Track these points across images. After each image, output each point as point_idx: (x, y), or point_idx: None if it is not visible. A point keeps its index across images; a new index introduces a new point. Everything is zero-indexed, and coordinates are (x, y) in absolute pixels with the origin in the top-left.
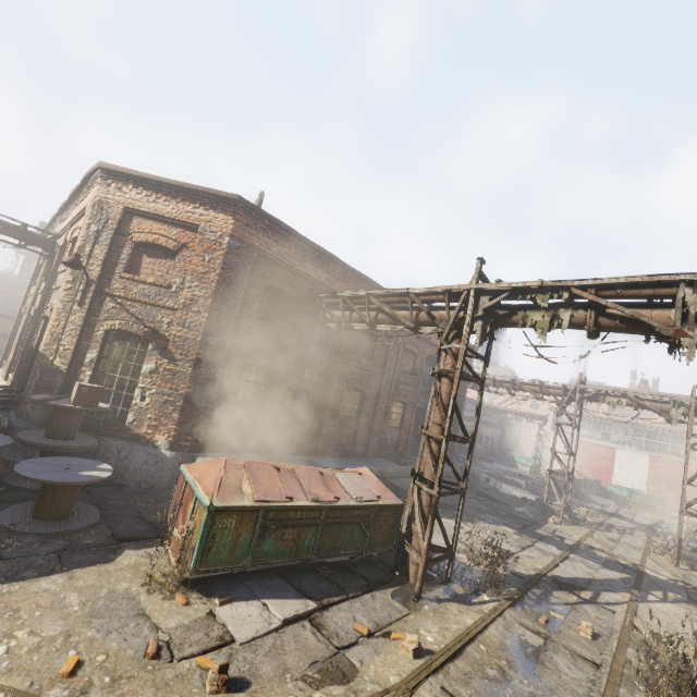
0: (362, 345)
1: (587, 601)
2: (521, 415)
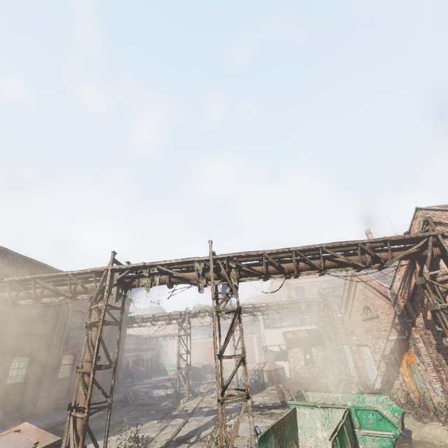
0: (32, 315)
1: (193, 443)
2: (166, 336)
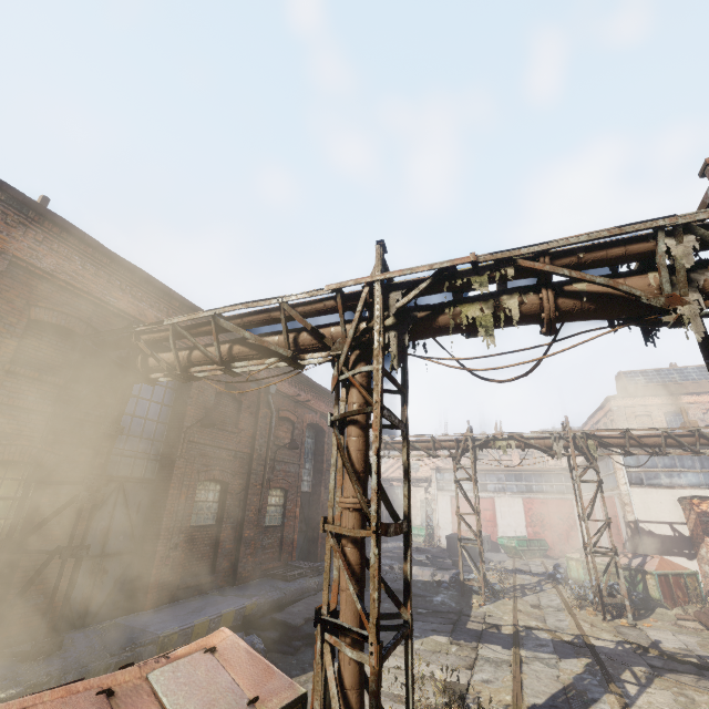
0: (218, 415)
1: None
2: None
